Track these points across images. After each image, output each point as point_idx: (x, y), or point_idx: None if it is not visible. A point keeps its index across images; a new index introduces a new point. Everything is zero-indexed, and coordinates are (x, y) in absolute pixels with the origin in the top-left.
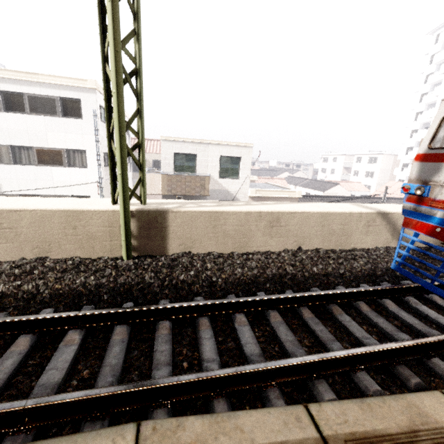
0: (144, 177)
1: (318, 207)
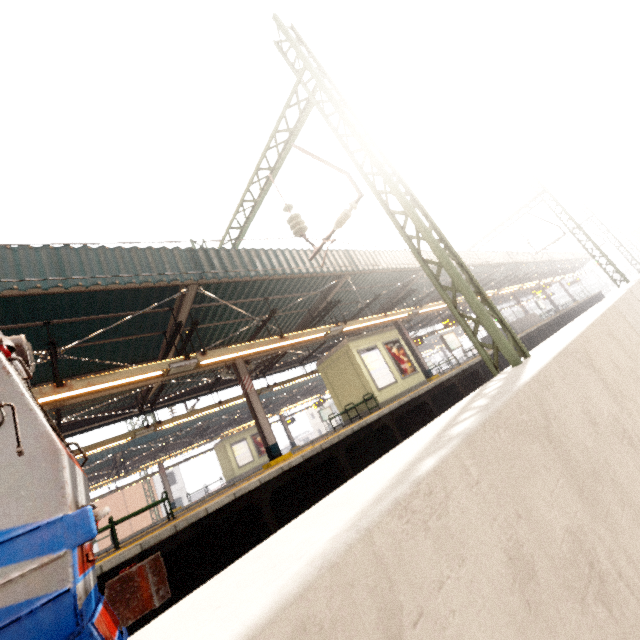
0: (494, 336)
1: (330, 505)
